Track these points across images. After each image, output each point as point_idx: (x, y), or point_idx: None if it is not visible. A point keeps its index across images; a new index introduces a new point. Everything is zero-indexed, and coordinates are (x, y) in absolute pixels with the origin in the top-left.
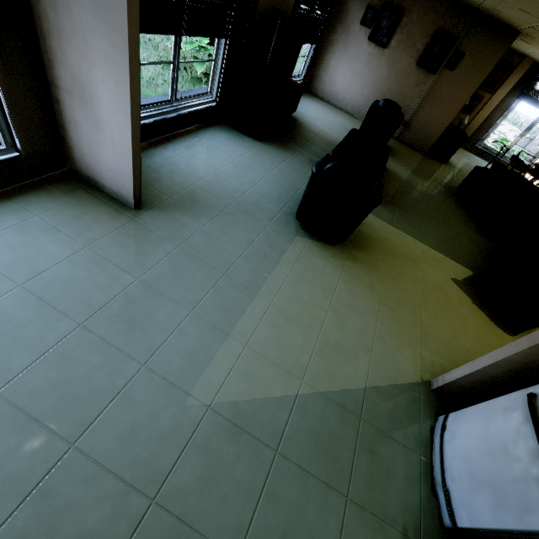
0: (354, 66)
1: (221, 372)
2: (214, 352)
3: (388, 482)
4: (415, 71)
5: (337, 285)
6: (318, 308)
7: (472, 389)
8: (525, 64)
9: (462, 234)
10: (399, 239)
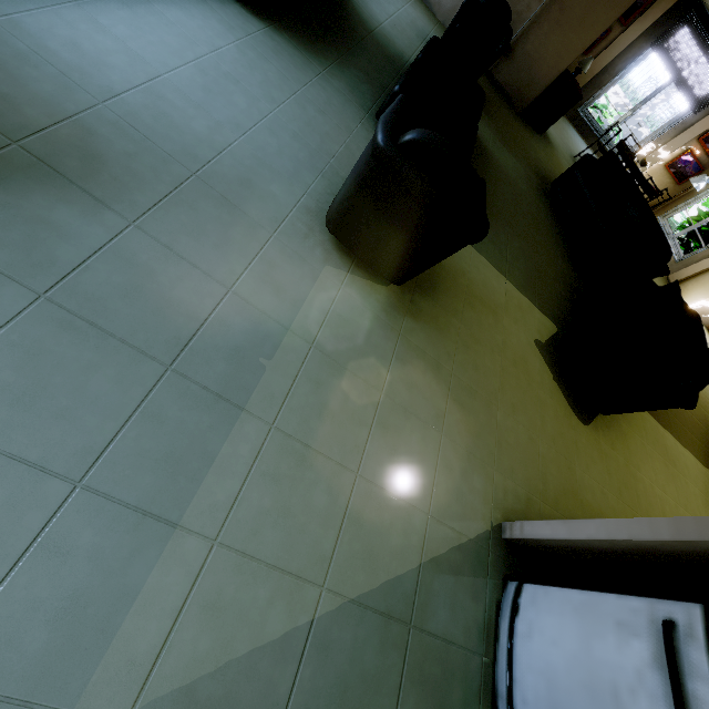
0: None
1: (155, 625)
2: (139, 578)
3: None
4: None
5: (388, 371)
6: (357, 424)
7: (559, 549)
8: None
9: (551, 263)
10: (479, 272)
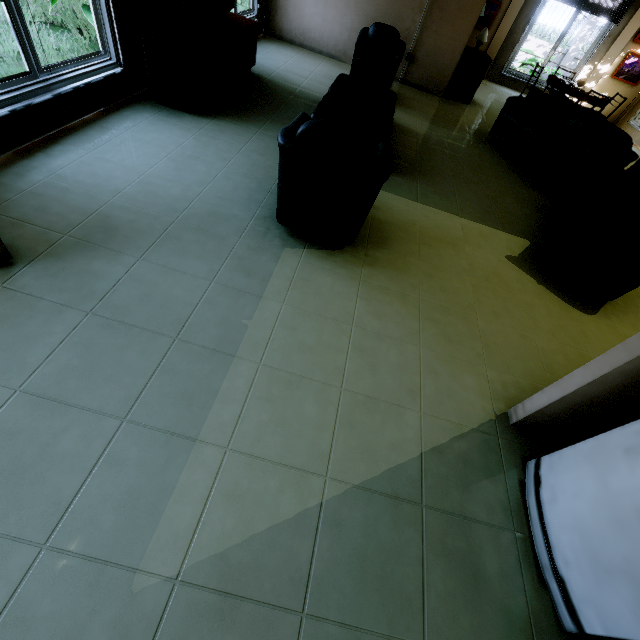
0: None
1: (190, 509)
2: (174, 478)
3: (478, 594)
4: None
5: (355, 309)
6: (333, 352)
7: (566, 415)
8: None
9: (507, 193)
10: (430, 219)
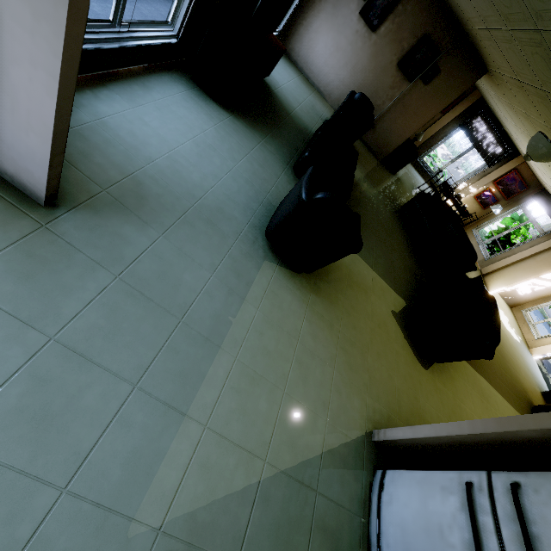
0: (338, 38)
1: (175, 473)
2: (166, 444)
3: None
4: (394, 71)
5: (302, 327)
6: (283, 360)
7: (408, 447)
8: (475, 96)
9: (401, 260)
10: (356, 265)
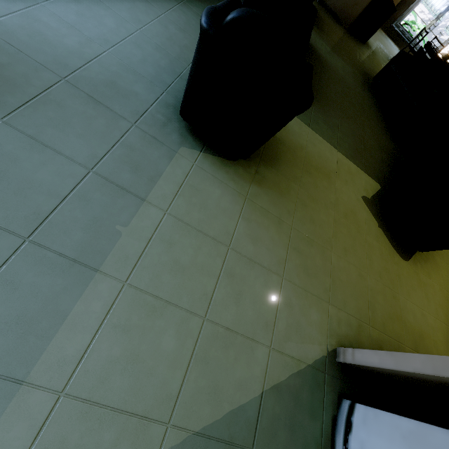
0: None
1: None
2: None
3: None
4: None
5: (235, 229)
6: (205, 275)
7: (386, 374)
8: None
9: (374, 137)
10: (315, 146)
